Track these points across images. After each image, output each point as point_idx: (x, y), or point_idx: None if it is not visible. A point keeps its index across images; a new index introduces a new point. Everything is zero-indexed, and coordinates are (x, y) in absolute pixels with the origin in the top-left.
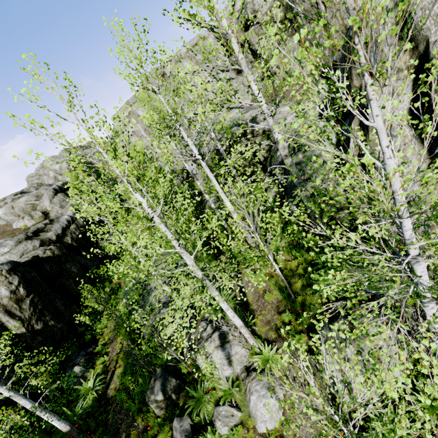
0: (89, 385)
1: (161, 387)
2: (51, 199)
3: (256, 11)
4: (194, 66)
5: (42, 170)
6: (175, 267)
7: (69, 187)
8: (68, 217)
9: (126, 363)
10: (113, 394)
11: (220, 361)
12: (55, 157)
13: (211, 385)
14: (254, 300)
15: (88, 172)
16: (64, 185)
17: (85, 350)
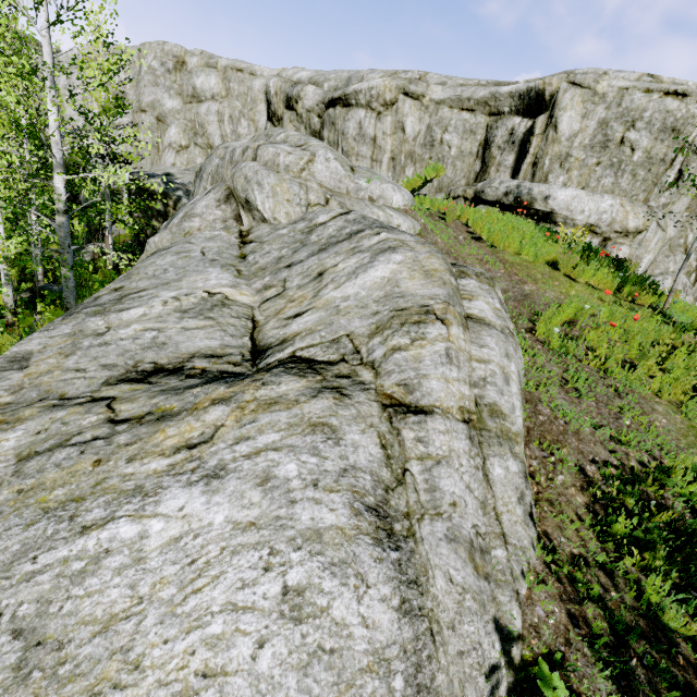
0: None
1: None
2: None
3: (300, 98)
4: (222, 90)
5: None
6: None
7: None
8: None
9: None
10: None
11: None
12: None
13: None
14: None
15: None
16: None
17: None
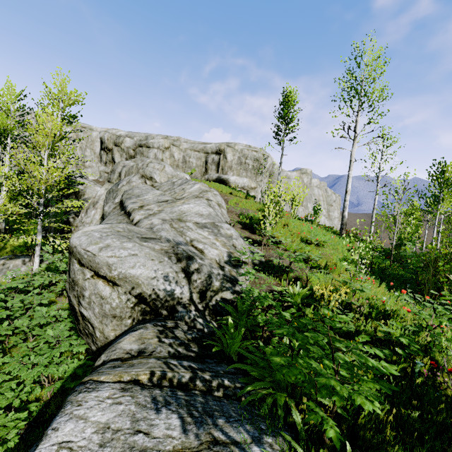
0: None
1: None
2: None
3: (123, 142)
4: (74, 135)
5: None
6: None
7: None
8: None
9: None
10: None
11: None
12: None
13: None
14: None
15: None
16: None
17: None
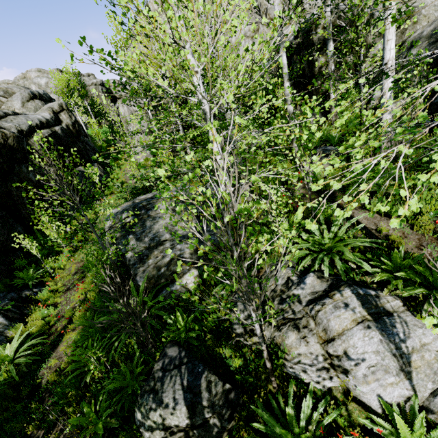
0: (7, 352)
1: (184, 394)
2: (24, 102)
3: None
4: None
5: (22, 81)
6: (200, 196)
7: (52, 101)
8: (41, 118)
9: (89, 324)
10: (52, 379)
11: (374, 359)
12: (43, 72)
13: (332, 417)
14: (409, 246)
15: (82, 93)
16: (47, 95)
17: (19, 292)
